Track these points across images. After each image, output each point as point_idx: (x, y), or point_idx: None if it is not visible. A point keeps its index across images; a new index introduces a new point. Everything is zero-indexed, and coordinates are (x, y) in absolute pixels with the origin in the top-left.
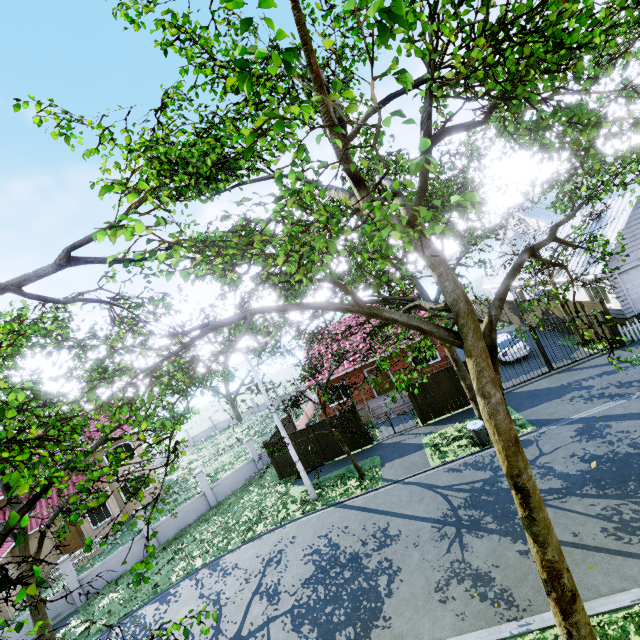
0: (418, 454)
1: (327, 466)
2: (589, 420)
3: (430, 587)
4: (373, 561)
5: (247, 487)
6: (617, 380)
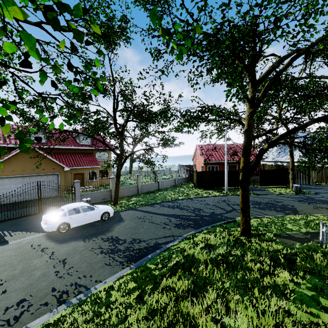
0: (267, 191)
1: (219, 188)
2: None
3: (311, 208)
4: (279, 204)
5: (174, 188)
6: None
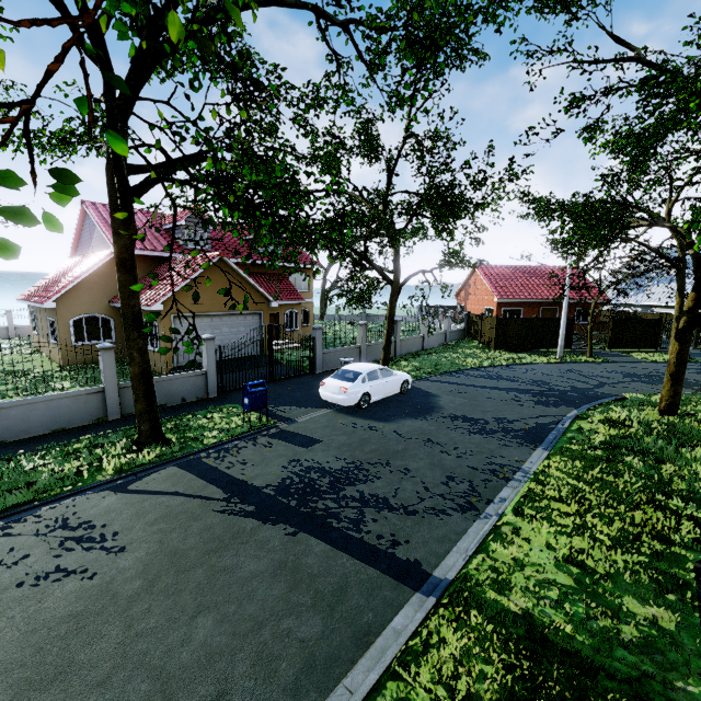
0: (629, 357)
1: (537, 351)
2: None
3: None
4: None
5: (449, 348)
6: None
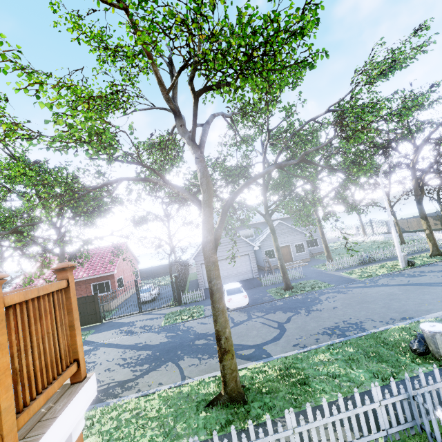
0: None
1: None
2: (100, 345)
3: None
4: None
5: None
6: (146, 323)
